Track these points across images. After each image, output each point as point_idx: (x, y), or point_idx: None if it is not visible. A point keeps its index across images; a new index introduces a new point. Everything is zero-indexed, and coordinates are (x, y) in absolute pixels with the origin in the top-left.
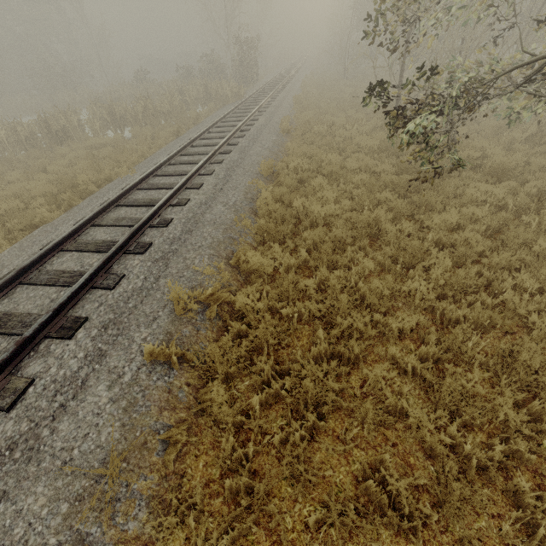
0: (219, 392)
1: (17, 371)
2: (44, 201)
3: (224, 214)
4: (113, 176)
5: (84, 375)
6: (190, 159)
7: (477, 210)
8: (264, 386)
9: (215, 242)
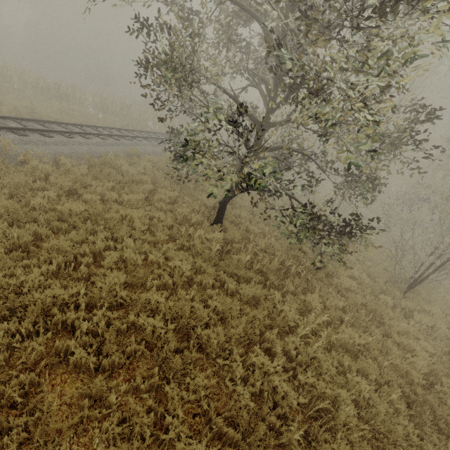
0: None
1: None
2: (11, 109)
3: (83, 149)
4: (60, 119)
5: None
6: (105, 132)
7: (188, 199)
8: (2, 178)
9: (60, 151)
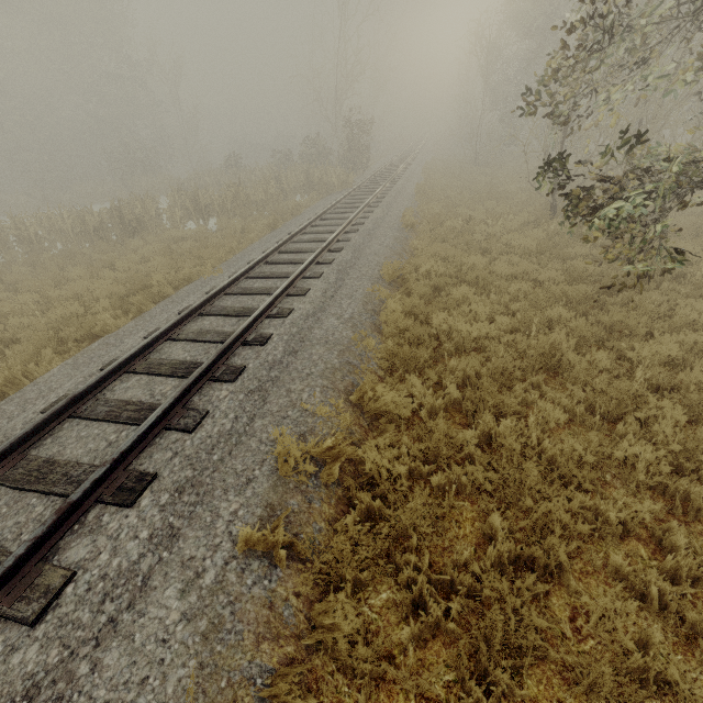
0: (347, 613)
1: (53, 555)
2: (109, 305)
3: (339, 330)
4: (195, 276)
5: (146, 569)
6: (291, 258)
7: (701, 338)
8: (420, 611)
9: (329, 369)
